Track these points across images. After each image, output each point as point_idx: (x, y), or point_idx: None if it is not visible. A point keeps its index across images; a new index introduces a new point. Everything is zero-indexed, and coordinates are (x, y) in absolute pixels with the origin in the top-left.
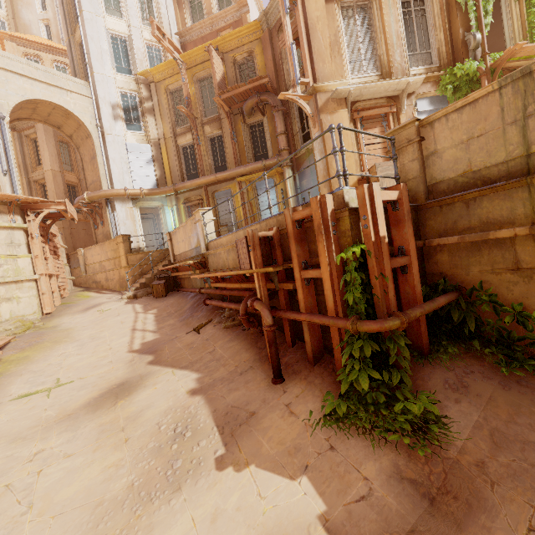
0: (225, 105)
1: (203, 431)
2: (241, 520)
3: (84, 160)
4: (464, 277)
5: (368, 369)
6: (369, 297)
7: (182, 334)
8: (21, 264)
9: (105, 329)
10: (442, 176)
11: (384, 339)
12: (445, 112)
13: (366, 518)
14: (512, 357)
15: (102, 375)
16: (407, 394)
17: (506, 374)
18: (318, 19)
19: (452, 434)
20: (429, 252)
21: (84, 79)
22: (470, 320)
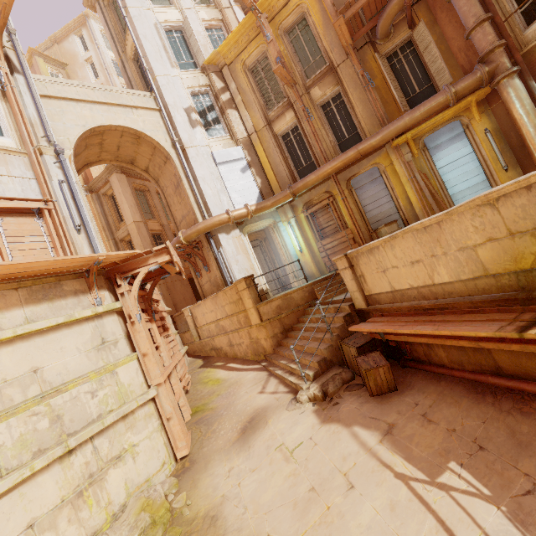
0: (347, 34)
1: None
2: None
3: (166, 195)
4: None
5: None
6: None
7: None
8: (124, 378)
9: None
10: None
11: None
12: None
13: None
14: None
15: None
16: None
17: None
18: None
19: None
20: None
21: None
22: None
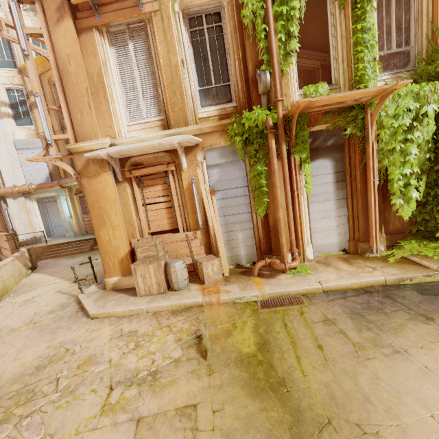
0: None
1: None
2: None
3: None
4: None
5: None
6: None
7: None
8: None
9: None
10: None
11: None
12: None
13: None
14: None
15: None
16: None
17: None
18: (69, 58)
19: None
20: None
21: None
22: None
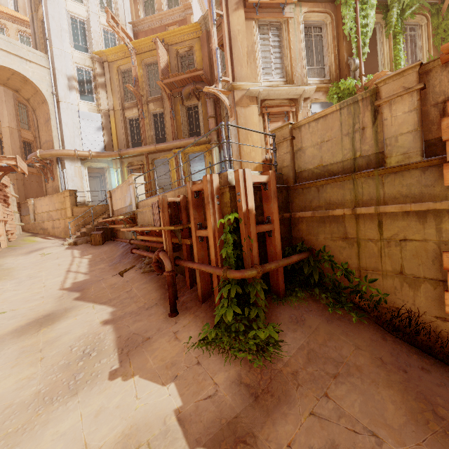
0: (166, 88)
1: (106, 352)
2: (117, 414)
3: (39, 122)
4: (315, 242)
5: (233, 306)
6: (239, 253)
7: (109, 277)
8: None
9: (43, 270)
10: (305, 167)
11: (248, 285)
12: (308, 120)
13: (207, 410)
14: (338, 300)
15: (32, 308)
16: (260, 325)
17: (330, 312)
18: (239, 32)
19: (283, 353)
20: (294, 222)
21: (43, 51)
22: (315, 273)
